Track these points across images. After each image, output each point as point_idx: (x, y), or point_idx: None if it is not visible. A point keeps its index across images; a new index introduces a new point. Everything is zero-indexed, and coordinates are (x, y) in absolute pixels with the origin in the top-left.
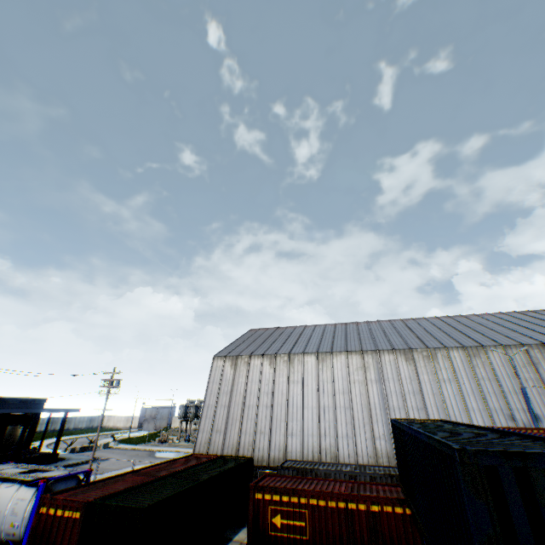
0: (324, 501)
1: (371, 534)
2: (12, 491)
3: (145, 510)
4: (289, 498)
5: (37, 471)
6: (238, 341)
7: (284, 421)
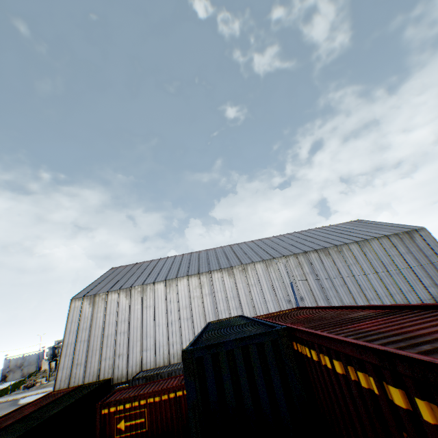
0: (159, 397)
1: None
2: None
3: None
4: (132, 404)
5: None
6: (98, 280)
7: (140, 340)
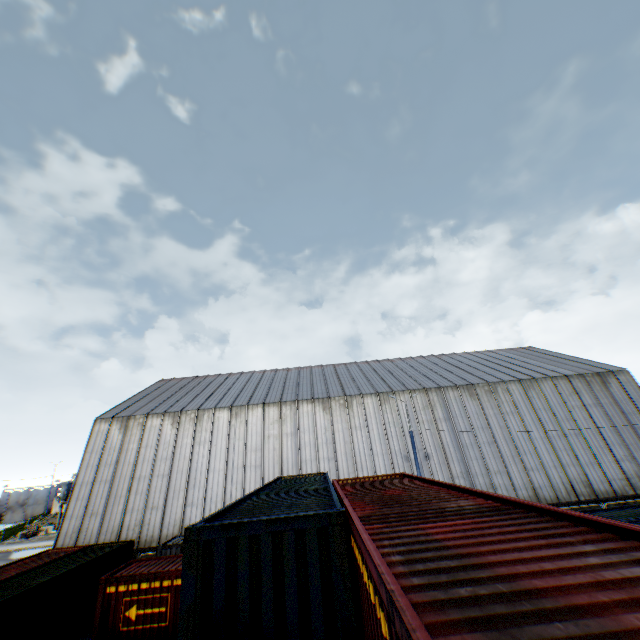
0: None
1: None
2: None
3: None
4: (150, 584)
5: None
6: (137, 396)
7: (184, 490)
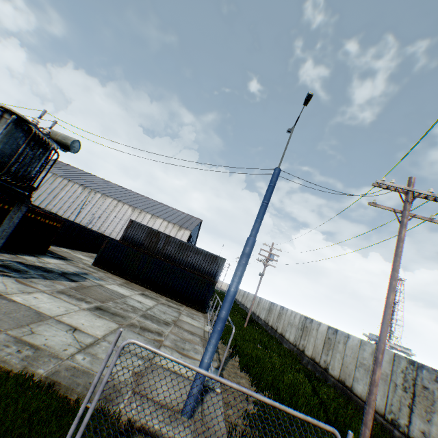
0: None
1: None
2: None
3: None
4: None
5: None
6: None
7: None
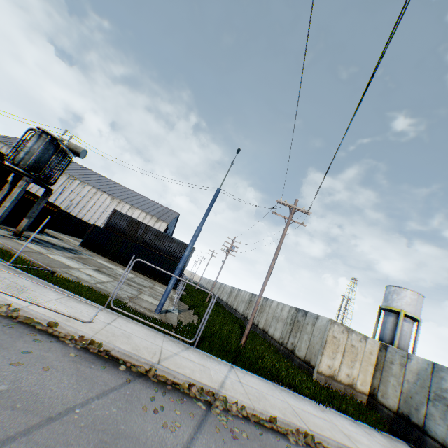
0: None
1: None
2: None
3: None
4: None
5: None
6: (10, 137)
7: None
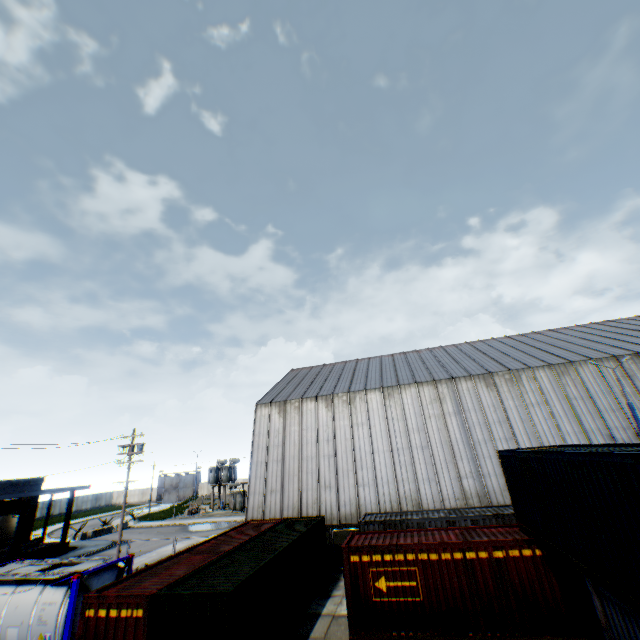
0: (437, 554)
1: (498, 584)
2: (33, 595)
3: (230, 595)
4: (393, 556)
5: (59, 566)
6: (280, 384)
7: (352, 470)
